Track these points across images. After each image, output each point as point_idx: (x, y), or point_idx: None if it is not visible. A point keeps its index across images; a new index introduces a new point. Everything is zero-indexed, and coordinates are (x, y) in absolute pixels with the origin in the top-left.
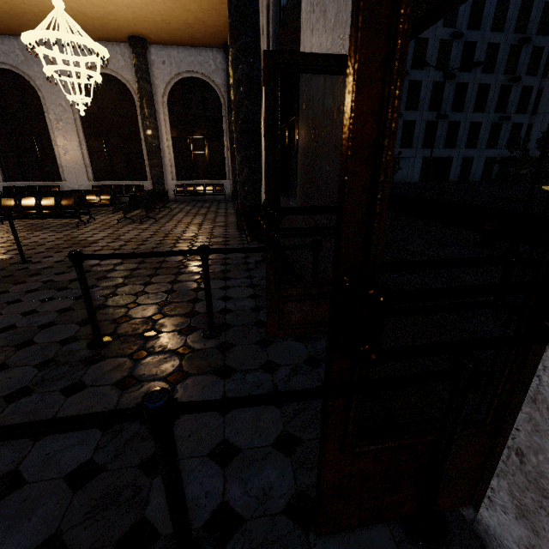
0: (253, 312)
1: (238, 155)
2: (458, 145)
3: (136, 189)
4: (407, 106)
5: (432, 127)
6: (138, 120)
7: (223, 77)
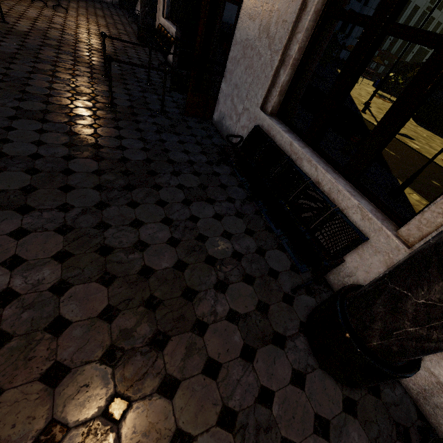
0: (162, 83)
1: None
2: None
3: None
4: None
5: None
6: None
7: None
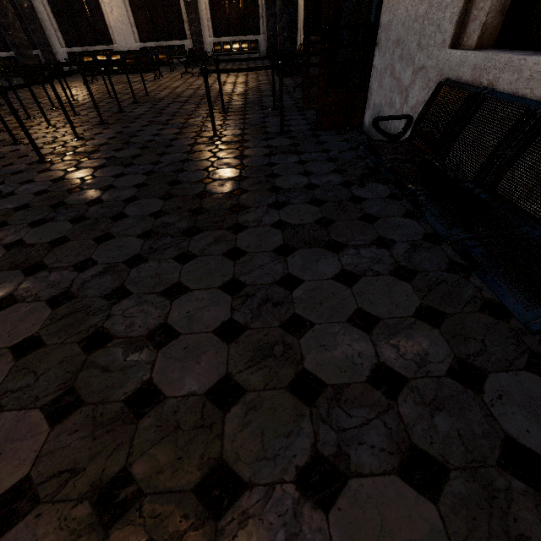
0: (294, 105)
1: (279, 0)
2: None
3: (178, 50)
4: None
5: None
6: None
7: None
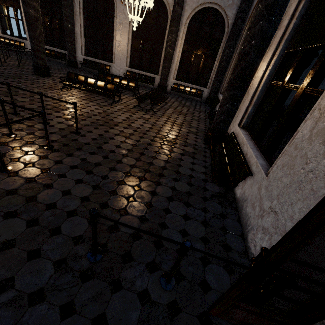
0: (201, 265)
1: (227, 92)
2: None
3: (150, 79)
4: None
5: None
6: (165, 33)
7: (234, 11)
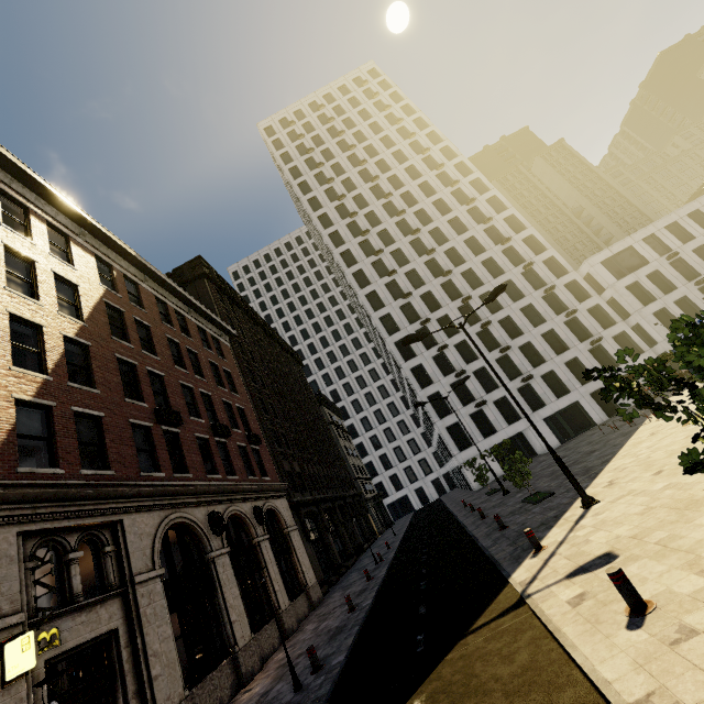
0: None
1: None
2: (571, 387)
3: None
4: (488, 389)
5: (528, 389)
6: None
7: None
